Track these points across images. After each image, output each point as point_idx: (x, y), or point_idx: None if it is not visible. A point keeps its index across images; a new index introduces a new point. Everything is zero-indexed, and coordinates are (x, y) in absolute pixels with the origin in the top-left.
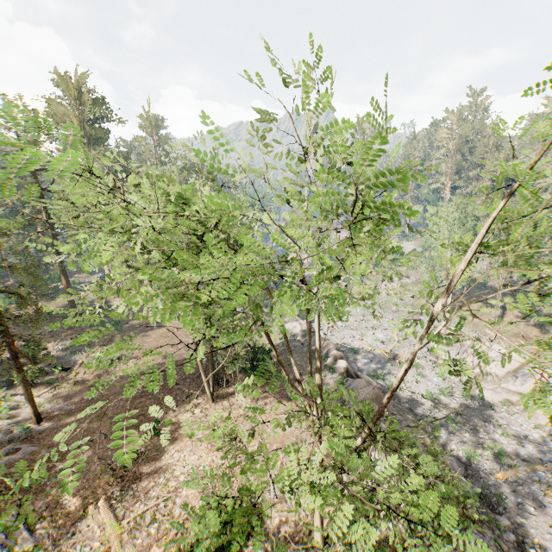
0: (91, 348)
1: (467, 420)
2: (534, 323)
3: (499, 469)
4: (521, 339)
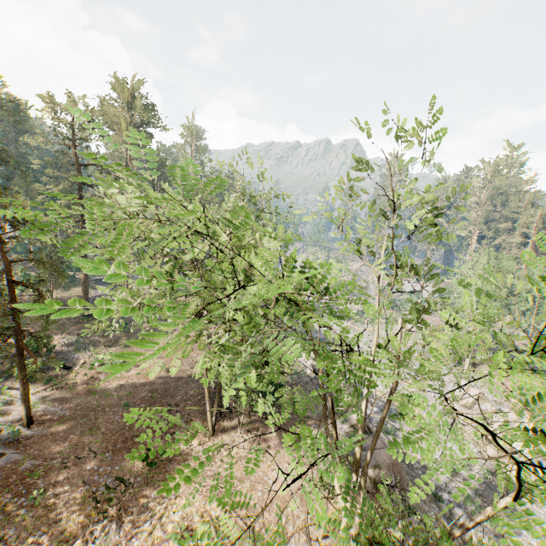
0: (96, 348)
1: (489, 504)
2: None
3: None
4: None
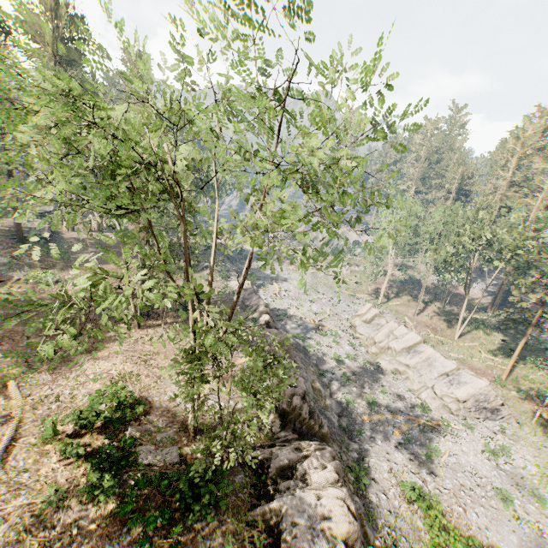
0: (32, 269)
1: (359, 379)
2: (445, 318)
3: (368, 414)
4: (430, 329)
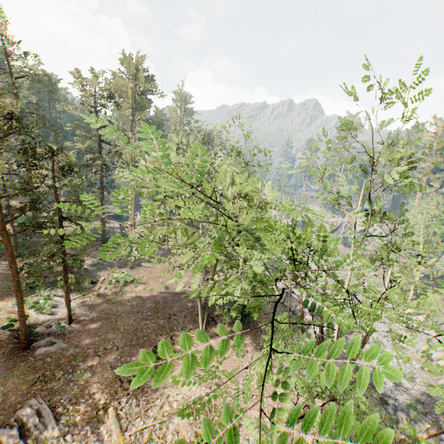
0: (112, 268)
1: (429, 411)
2: None
3: None
4: None
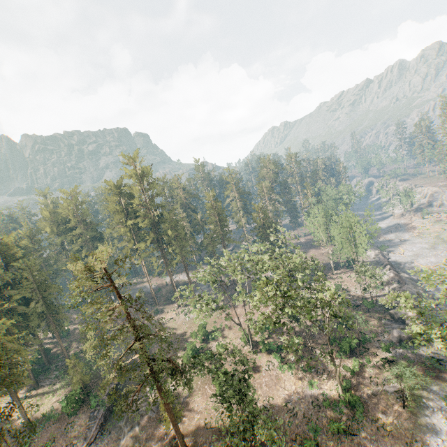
0: None
1: None
2: None
3: None
4: None
